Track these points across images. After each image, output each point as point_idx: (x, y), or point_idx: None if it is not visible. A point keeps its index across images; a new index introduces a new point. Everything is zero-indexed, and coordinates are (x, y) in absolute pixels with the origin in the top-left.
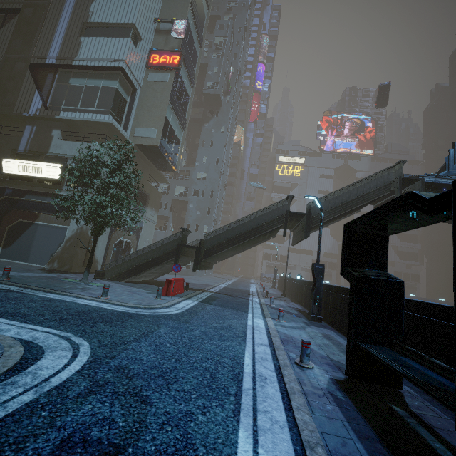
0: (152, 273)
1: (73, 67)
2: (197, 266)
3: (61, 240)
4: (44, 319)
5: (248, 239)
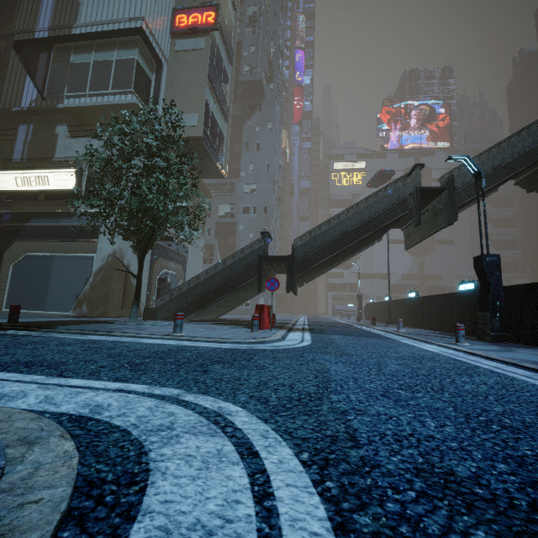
0: (220, 306)
1: (73, 38)
2: (293, 284)
3: (88, 274)
4: (98, 367)
5: (359, 238)
